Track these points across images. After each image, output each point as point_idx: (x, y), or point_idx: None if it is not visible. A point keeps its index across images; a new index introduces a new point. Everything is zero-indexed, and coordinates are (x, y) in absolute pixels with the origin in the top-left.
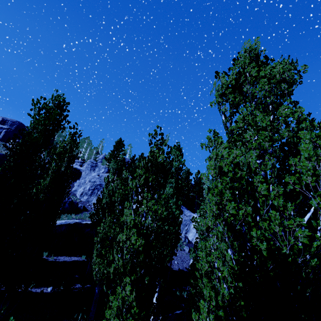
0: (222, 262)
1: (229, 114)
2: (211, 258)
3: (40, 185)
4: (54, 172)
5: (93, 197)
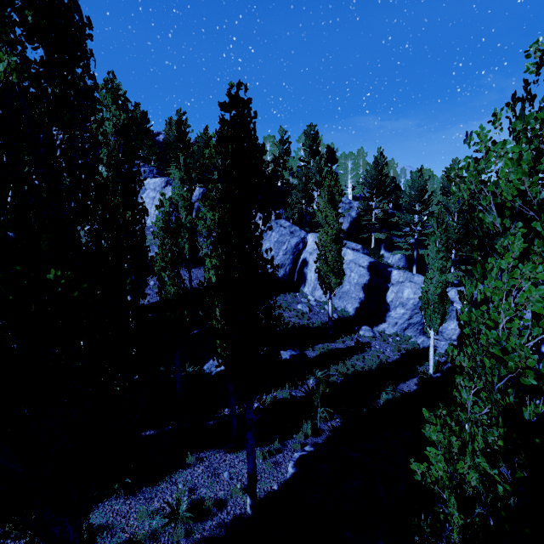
0: None
1: None
2: None
3: None
4: None
5: None
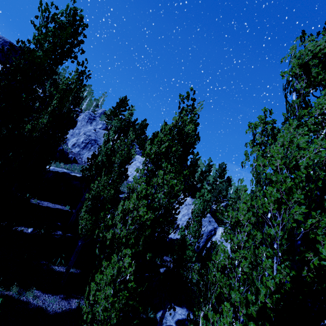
0: (248, 263)
1: (305, 94)
2: (236, 256)
3: (38, 121)
4: (55, 111)
5: (85, 151)
